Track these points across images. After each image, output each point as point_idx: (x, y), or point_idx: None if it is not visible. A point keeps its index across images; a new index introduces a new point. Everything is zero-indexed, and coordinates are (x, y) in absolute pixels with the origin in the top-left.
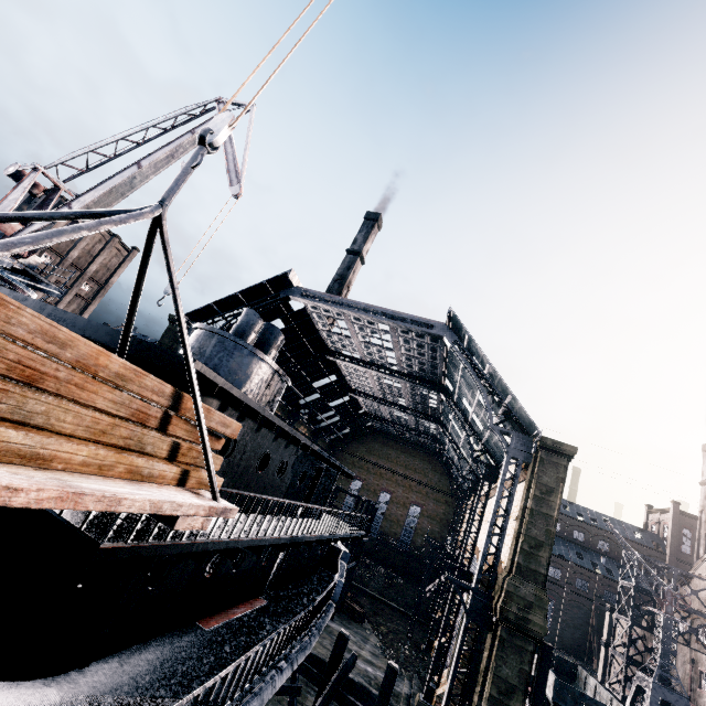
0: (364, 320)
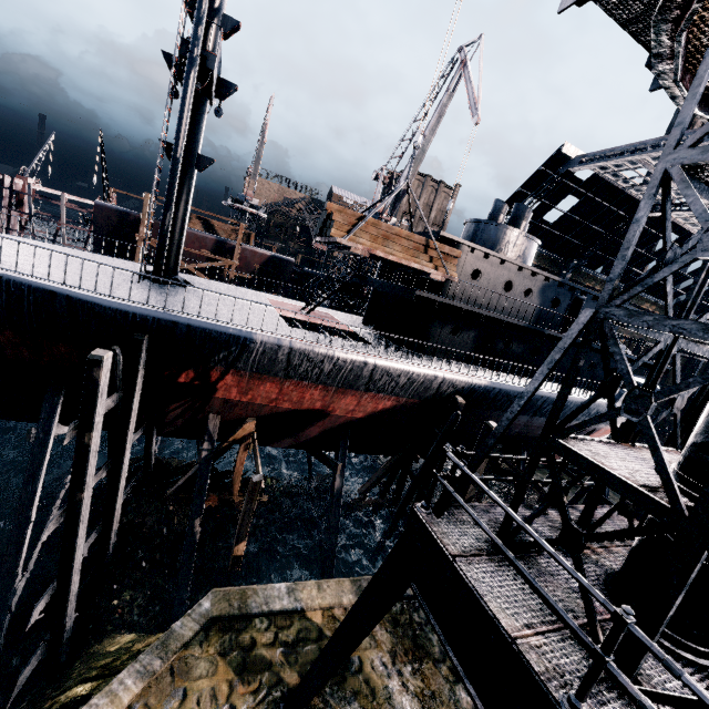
0: None
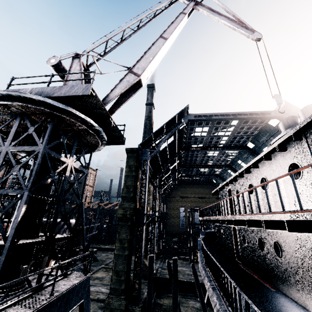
0: (223, 123)
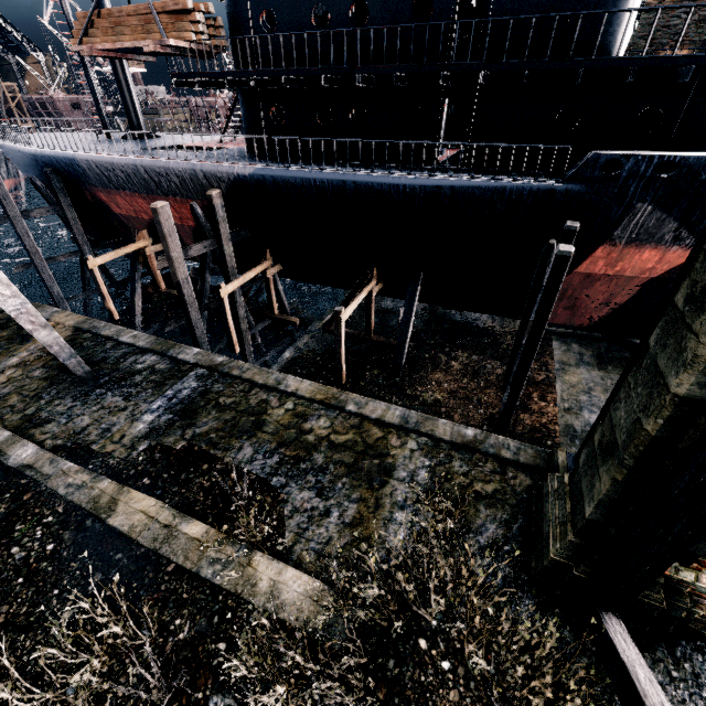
0: None
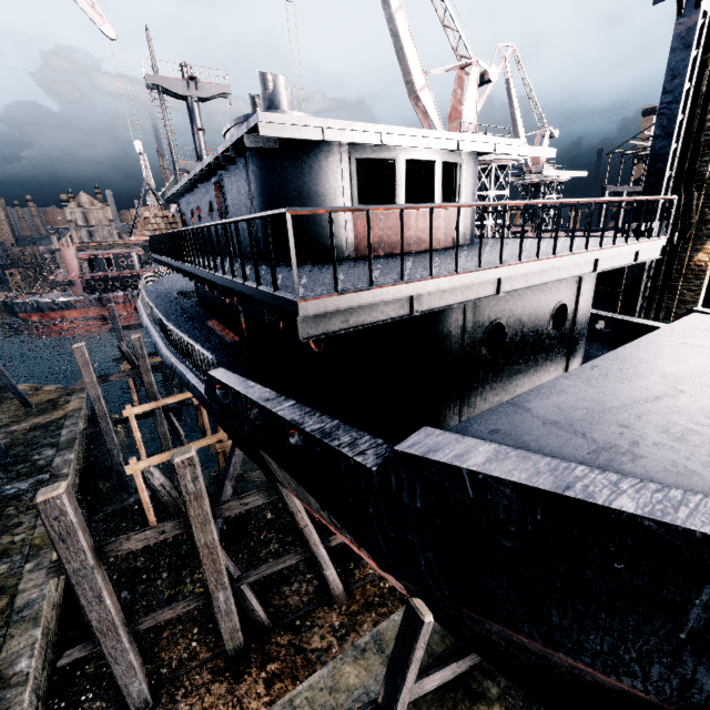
0: None
